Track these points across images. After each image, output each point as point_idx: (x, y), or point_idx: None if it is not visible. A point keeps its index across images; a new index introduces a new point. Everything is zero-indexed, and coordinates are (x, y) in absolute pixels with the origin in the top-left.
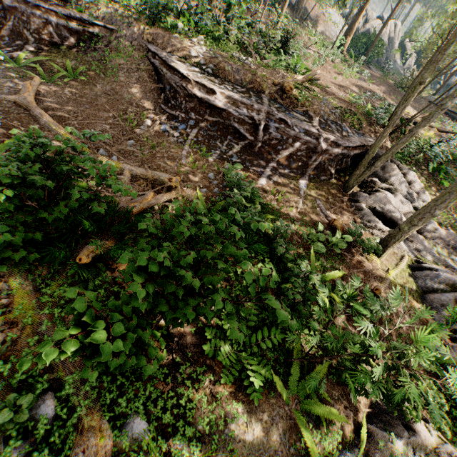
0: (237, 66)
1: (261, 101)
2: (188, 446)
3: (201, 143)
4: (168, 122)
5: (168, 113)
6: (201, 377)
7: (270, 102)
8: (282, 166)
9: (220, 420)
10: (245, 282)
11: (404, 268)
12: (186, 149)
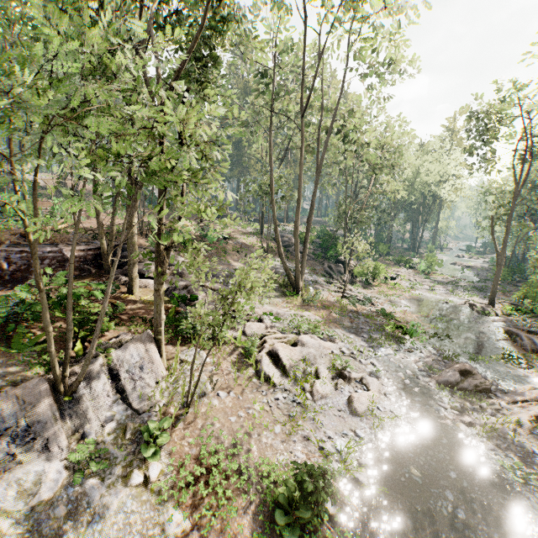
0: None
1: None
2: None
3: None
4: None
5: None
6: None
7: (12, 245)
8: None
9: None
10: None
11: None
12: None
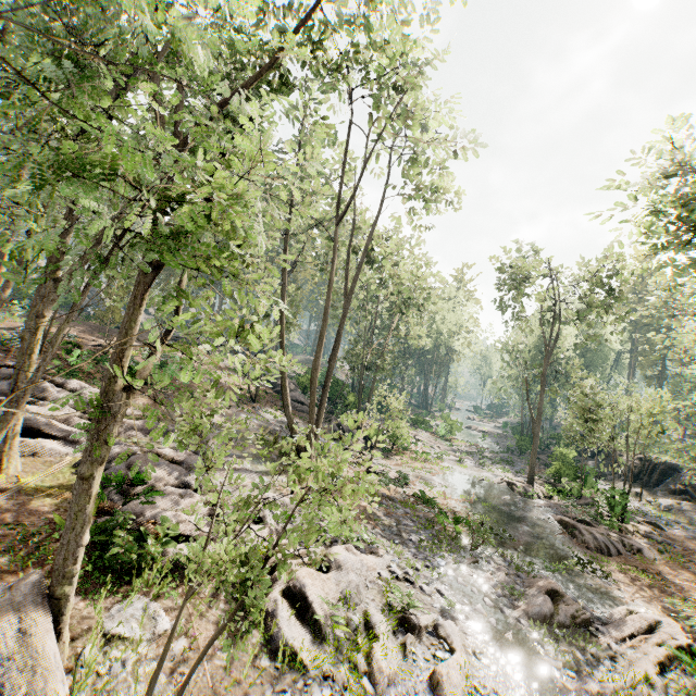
0: None
1: None
2: None
3: None
4: None
5: None
6: None
7: None
8: None
9: None
10: None
11: (64, 470)
12: None
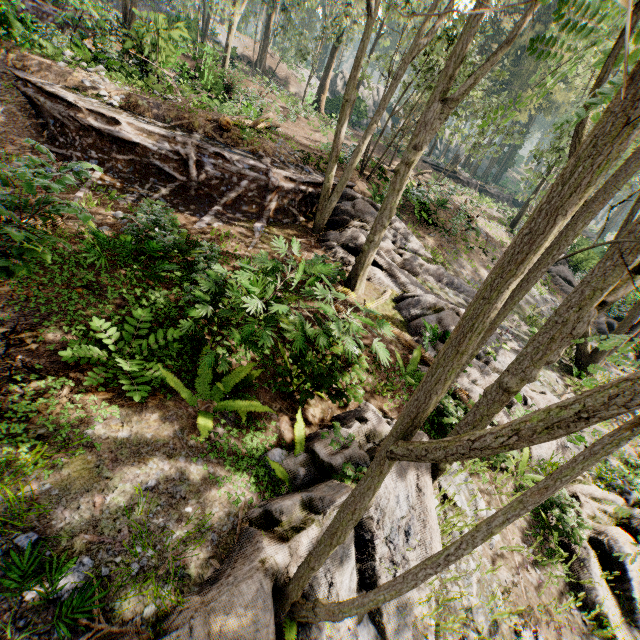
0: (156, 100)
1: (190, 136)
2: (18, 449)
3: (109, 187)
4: (56, 164)
5: (57, 154)
6: (54, 384)
7: (205, 139)
8: (231, 211)
9: (80, 423)
10: (149, 303)
11: (387, 302)
12: (82, 191)
